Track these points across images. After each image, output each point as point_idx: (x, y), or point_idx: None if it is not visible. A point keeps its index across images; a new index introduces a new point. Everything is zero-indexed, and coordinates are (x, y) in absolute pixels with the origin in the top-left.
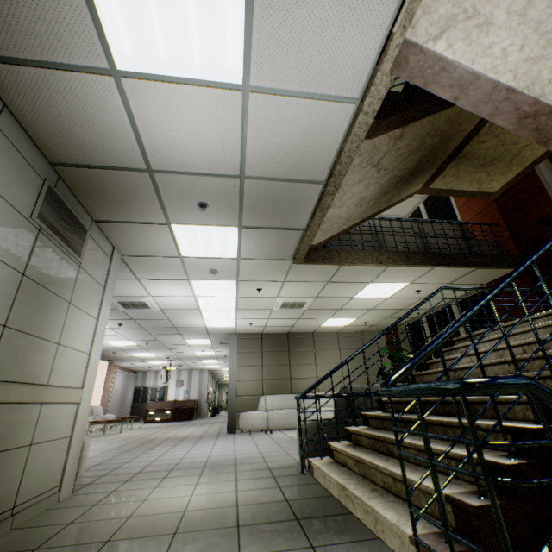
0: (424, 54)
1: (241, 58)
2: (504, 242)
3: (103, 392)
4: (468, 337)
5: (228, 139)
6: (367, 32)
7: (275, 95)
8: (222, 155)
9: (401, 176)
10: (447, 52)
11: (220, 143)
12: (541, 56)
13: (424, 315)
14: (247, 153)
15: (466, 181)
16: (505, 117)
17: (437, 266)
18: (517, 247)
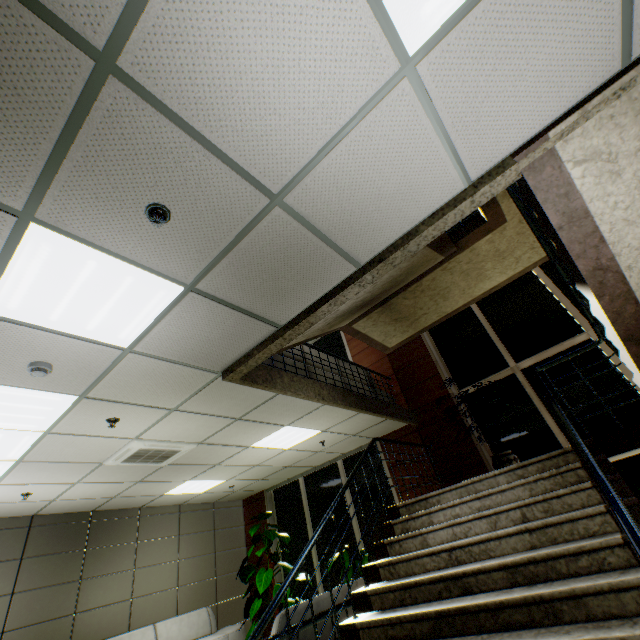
0: (560, 172)
1: (442, 18)
2: (397, 396)
3: None
4: (418, 501)
5: (317, 121)
6: (533, 117)
7: (423, 109)
8: (284, 142)
9: (363, 302)
10: (578, 180)
11: (300, 119)
12: (634, 222)
13: (305, 474)
14: (320, 164)
15: (379, 330)
16: (586, 263)
17: (366, 412)
18: (408, 403)
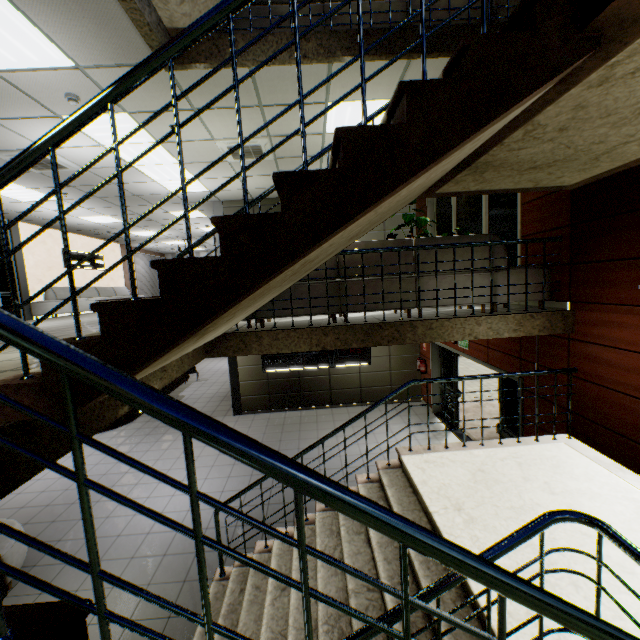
0: None
1: None
2: None
3: (125, 275)
4: None
5: None
6: None
7: None
8: None
9: None
10: None
11: None
12: None
13: None
14: None
15: None
16: None
17: (407, 58)
18: None
